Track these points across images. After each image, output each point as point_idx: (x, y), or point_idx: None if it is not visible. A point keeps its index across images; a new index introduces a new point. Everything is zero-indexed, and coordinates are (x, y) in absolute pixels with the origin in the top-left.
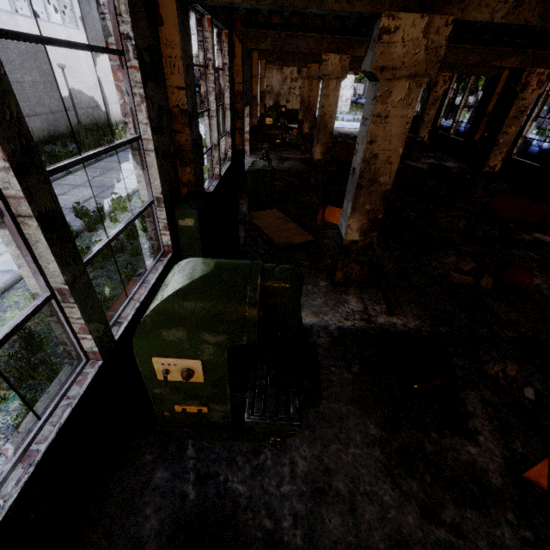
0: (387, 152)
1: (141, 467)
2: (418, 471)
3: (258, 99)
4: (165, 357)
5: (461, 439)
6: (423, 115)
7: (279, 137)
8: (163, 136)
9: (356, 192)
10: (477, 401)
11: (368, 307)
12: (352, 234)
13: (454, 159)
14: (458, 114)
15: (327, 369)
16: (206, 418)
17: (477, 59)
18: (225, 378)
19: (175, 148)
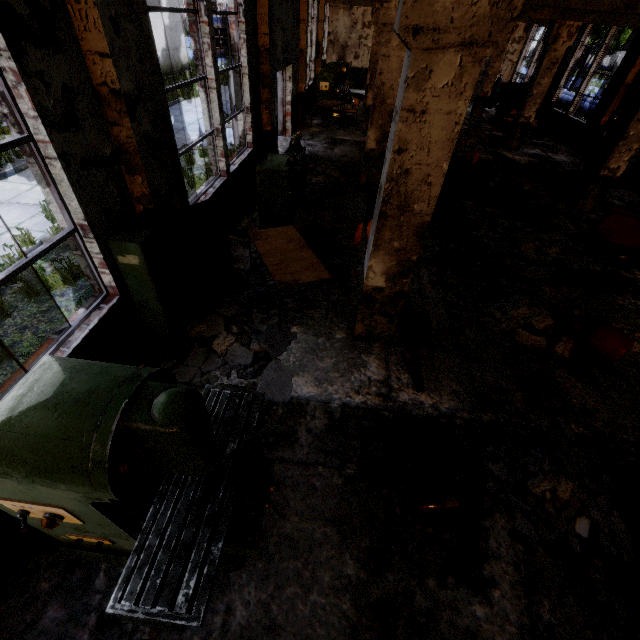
0: (424, 167)
1: (31, 599)
2: (395, 638)
3: (312, 53)
4: (12, 499)
5: (468, 593)
6: (532, 85)
7: (338, 109)
8: (82, 132)
9: (379, 222)
10: (505, 534)
11: (391, 375)
12: (376, 278)
13: (568, 149)
14: (584, 84)
15: (312, 469)
16: (117, 546)
17: (615, 3)
18: (111, 524)
19: (115, 147)
